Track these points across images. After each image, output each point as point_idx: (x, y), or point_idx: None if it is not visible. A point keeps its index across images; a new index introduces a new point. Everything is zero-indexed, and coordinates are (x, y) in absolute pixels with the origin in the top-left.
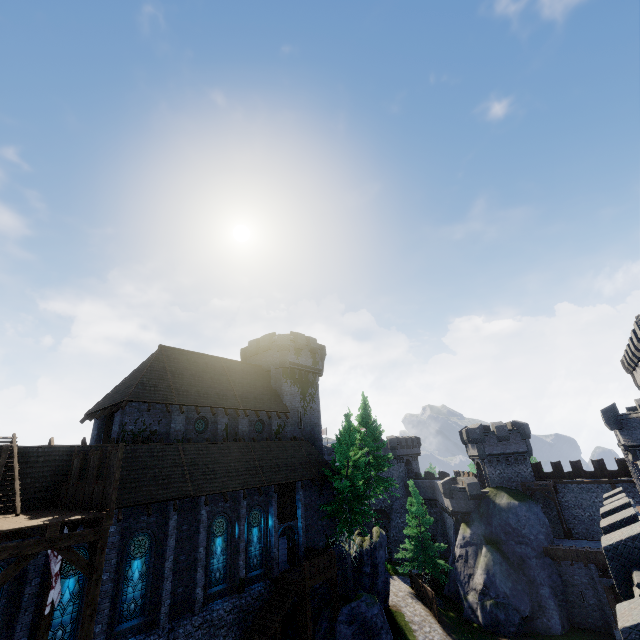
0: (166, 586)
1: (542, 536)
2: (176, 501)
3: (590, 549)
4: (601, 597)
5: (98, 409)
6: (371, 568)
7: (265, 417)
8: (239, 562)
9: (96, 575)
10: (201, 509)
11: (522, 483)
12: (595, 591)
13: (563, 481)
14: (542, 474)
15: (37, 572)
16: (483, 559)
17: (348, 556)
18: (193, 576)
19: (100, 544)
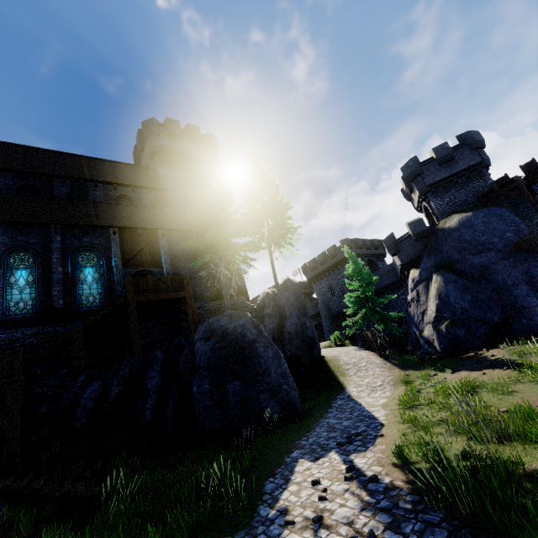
0: None
1: (510, 234)
2: None
3: None
4: None
5: None
6: (276, 311)
7: (132, 194)
8: (52, 292)
9: None
10: None
11: (479, 196)
12: None
13: None
14: None
15: None
16: (433, 286)
17: (222, 288)
18: None
19: None
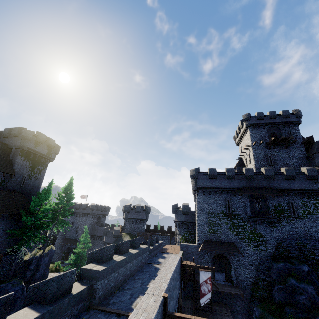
0: None
1: None
2: None
3: None
4: None
5: None
6: (36, 266)
7: None
8: None
9: None
10: None
11: (138, 232)
12: None
13: (155, 233)
14: (149, 230)
15: None
16: None
17: (16, 259)
18: None
19: None
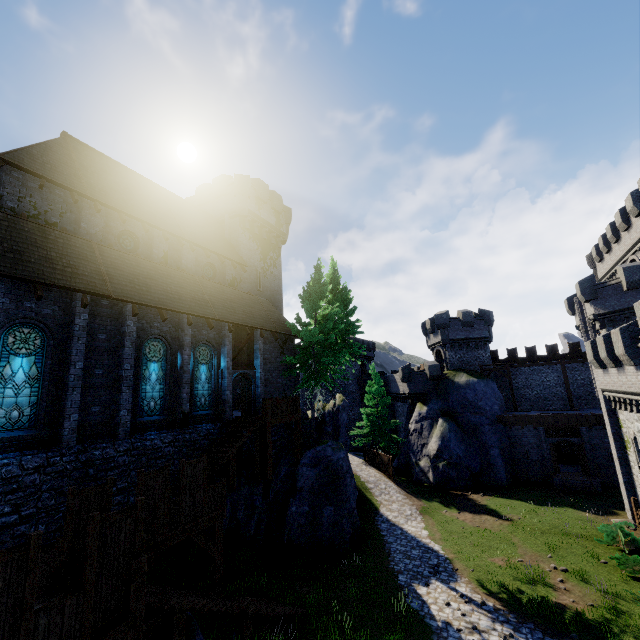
0: (72, 397)
1: (497, 407)
2: (86, 296)
3: (541, 414)
4: (545, 453)
5: None
6: (333, 429)
7: (217, 263)
8: (182, 394)
9: None
10: (127, 319)
11: (481, 365)
12: (540, 449)
13: (517, 365)
14: (497, 361)
15: None
16: (439, 429)
17: (312, 409)
18: (116, 397)
19: None
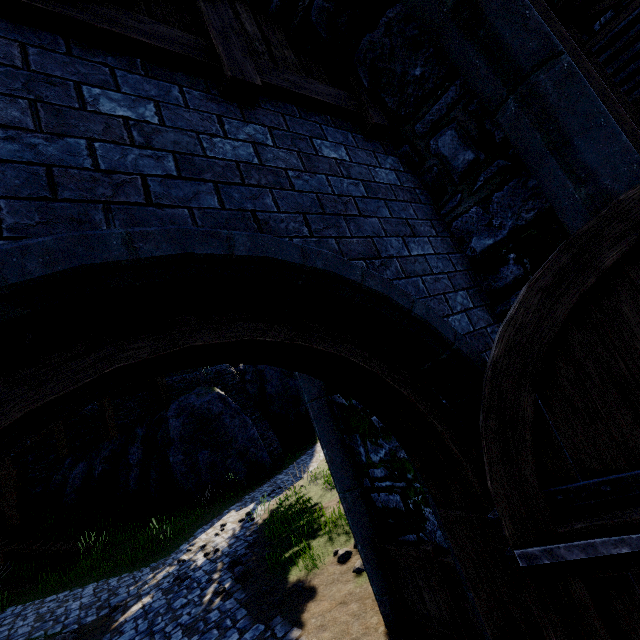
0: None
1: None
2: None
3: None
4: None
5: None
6: (256, 376)
7: None
8: None
9: None
10: None
11: None
12: None
13: None
14: None
15: None
16: None
17: None
18: None
19: None
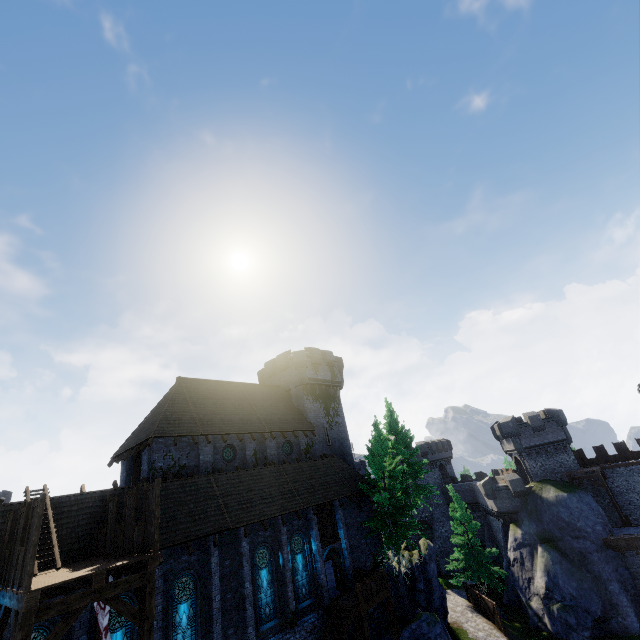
0: (216, 629)
1: (599, 527)
2: (215, 535)
3: None
4: None
5: (124, 450)
6: (424, 584)
7: (292, 437)
8: (287, 594)
9: (148, 624)
10: (241, 541)
11: (567, 473)
12: None
13: (610, 465)
14: (586, 461)
15: (83, 629)
16: (540, 560)
17: (399, 573)
18: (242, 614)
19: (148, 589)
